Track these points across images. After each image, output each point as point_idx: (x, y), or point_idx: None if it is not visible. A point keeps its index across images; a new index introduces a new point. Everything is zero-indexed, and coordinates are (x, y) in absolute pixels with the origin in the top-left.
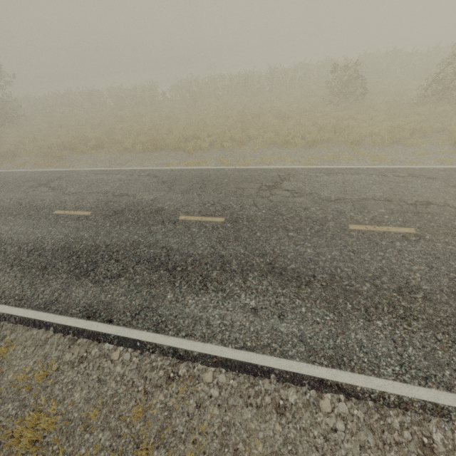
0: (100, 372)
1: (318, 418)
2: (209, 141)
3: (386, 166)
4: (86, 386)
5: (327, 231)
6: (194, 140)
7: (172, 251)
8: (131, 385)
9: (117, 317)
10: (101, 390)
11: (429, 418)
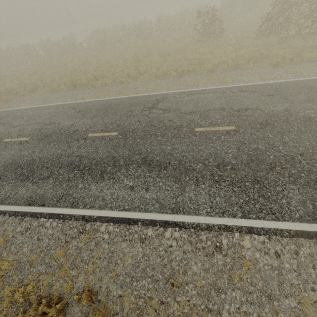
0: (39, 234)
1: (163, 241)
2: (112, 78)
3: (227, 86)
4: (30, 243)
5: (181, 134)
6: (102, 79)
7: (83, 157)
8: (57, 239)
9: (47, 202)
10: (40, 244)
11: (222, 233)
